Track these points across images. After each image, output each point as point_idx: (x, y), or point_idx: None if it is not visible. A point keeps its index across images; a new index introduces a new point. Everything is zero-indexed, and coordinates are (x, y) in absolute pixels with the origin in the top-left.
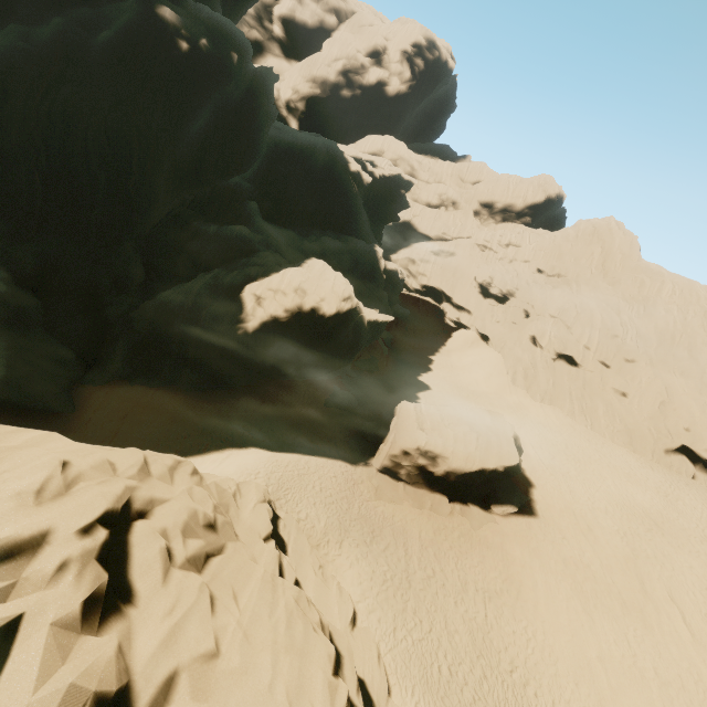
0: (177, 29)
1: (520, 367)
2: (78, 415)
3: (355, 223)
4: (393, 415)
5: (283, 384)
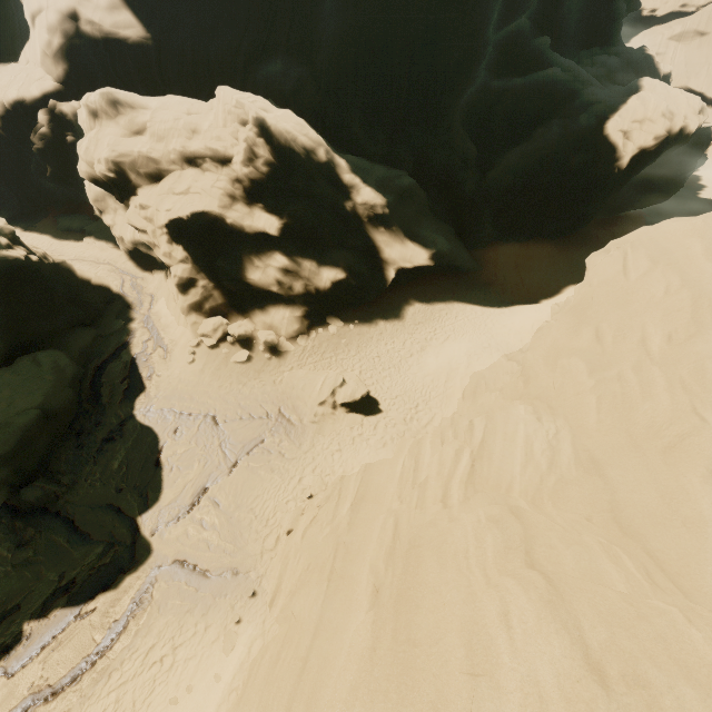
0: None
1: None
2: (486, 271)
3: (615, 28)
4: None
5: (608, 222)
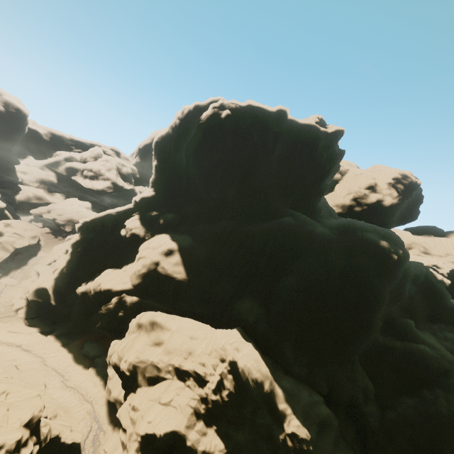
0: (388, 249)
1: None
2: None
3: (450, 314)
4: None
5: None
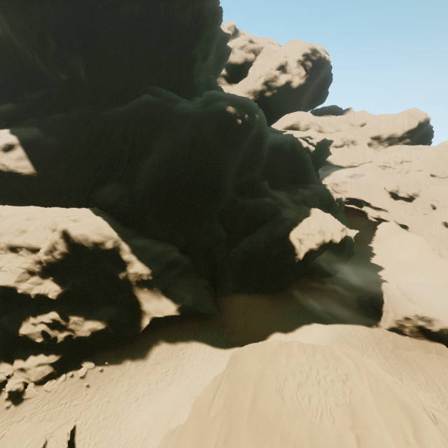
0: (235, 114)
1: (442, 245)
2: (224, 315)
3: (310, 175)
4: (381, 293)
5: (307, 282)
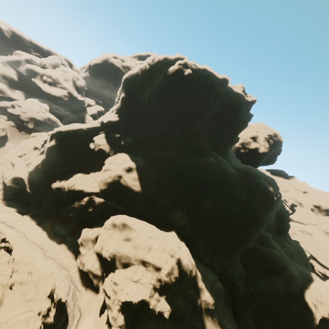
0: (272, 192)
1: None
2: None
3: (287, 230)
4: None
5: None
